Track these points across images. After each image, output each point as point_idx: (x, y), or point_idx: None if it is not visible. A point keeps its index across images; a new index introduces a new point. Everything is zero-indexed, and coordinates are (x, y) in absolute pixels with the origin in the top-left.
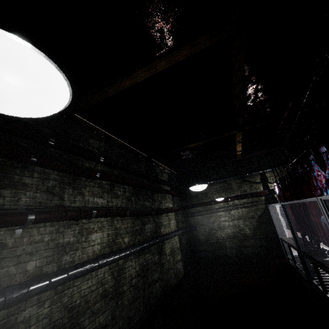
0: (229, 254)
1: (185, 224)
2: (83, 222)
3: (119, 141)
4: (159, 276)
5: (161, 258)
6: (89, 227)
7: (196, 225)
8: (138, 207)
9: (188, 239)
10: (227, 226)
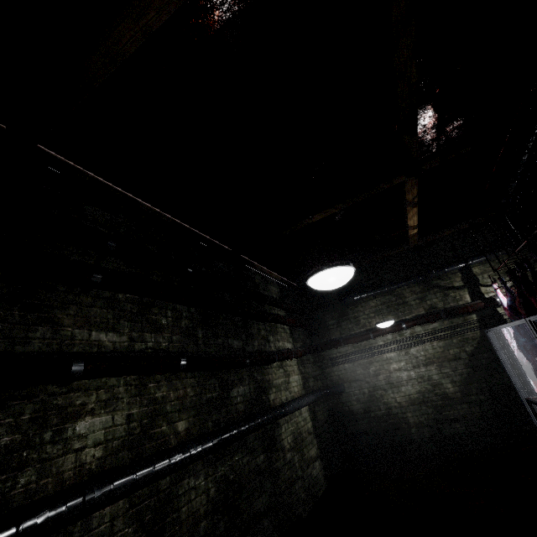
0: (417, 437)
1: (321, 381)
2: (49, 391)
3: (162, 215)
4: (270, 502)
5: (273, 458)
6: (69, 403)
7: (342, 382)
8: (213, 350)
9: (329, 412)
10: (405, 380)
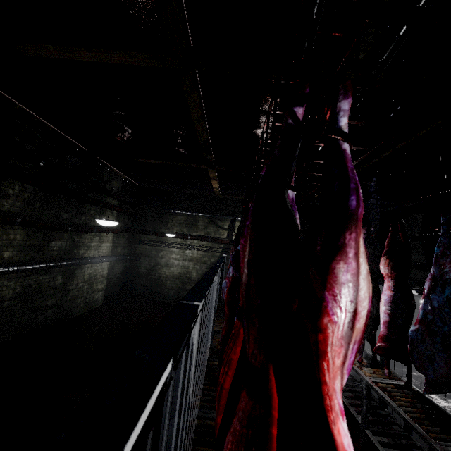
0: (166, 293)
1: (127, 250)
2: None
3: (31, 115)
4: (56, 303)
5: (68, 283)
6: None
7: (141, 255)
8: (45, 217)
9: (125, 269)
10: (176, 265)
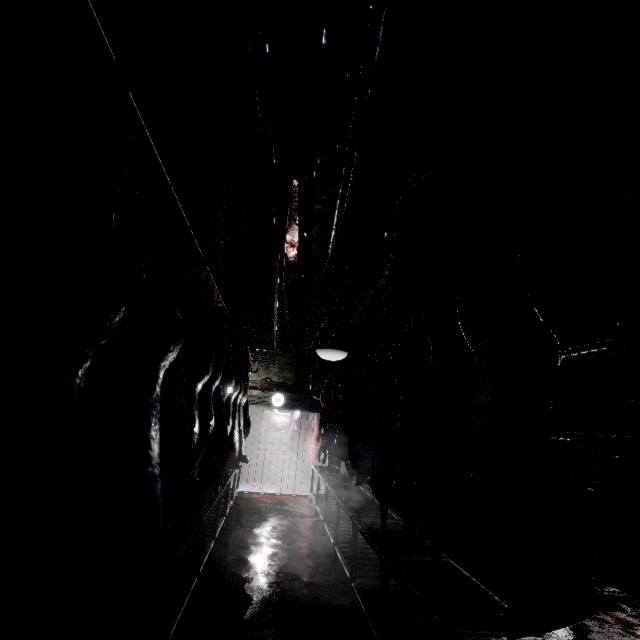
0: None
1: None
2: None
3: None
4: None
5: None
6: None
7: None
8: None
9: None
10: None
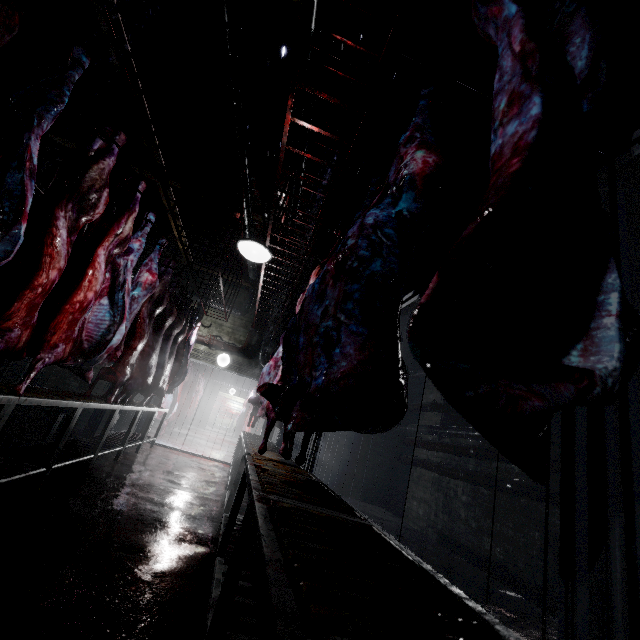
0: None
1: None
2: None
3: None
4: None
5: None
6: None
7: None
8: None
9: None
10: None
